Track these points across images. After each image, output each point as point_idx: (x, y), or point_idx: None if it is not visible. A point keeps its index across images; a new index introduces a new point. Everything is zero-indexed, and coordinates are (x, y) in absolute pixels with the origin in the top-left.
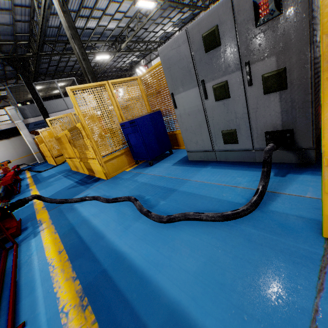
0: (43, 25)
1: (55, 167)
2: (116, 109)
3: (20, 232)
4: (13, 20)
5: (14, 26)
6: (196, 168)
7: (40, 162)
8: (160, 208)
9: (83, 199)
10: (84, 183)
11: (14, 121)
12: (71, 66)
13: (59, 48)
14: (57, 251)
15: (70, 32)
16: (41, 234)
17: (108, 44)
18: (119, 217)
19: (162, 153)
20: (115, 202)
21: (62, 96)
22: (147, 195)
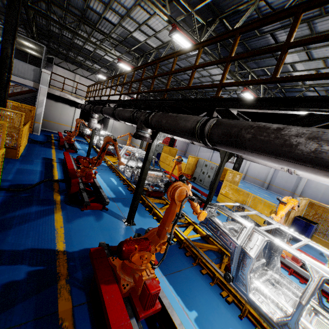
0: None
1: None
2: (297, 210)
3: None
4: None
5: None
6: None
7: None
8: None
9: None
10: None
11: None
12: None
13: None
14: None
15: None
16: None
17: None
18: None
19: None
20: None
21: None
22: None
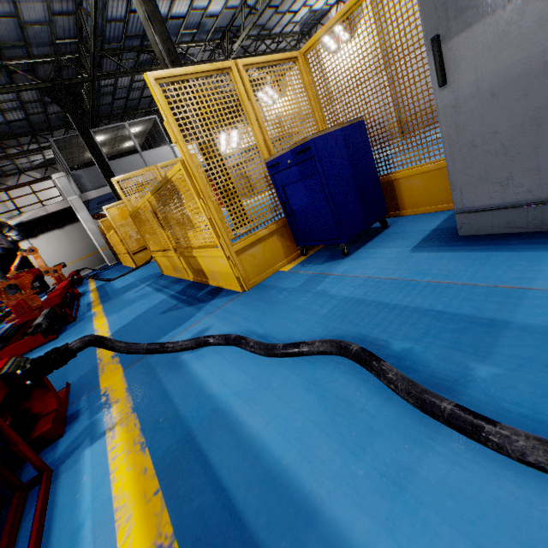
0: (98, 13)
1: (134, 271)
2: (256, 129)
3: (62, 428)
4: (48, 13)
5: (51, 25)
6: (514, 253)
7: (111, 264)
8: (497, 397)
9: (201, 341)
10: (194, 301)
11: (66, 197)
12: (149, 98)
13: (128, 64)
14: (153, 542)
15: (144, 9)
16: (108, 446)
17: (210, 46)
18: (335, 416)
19: (369, 226)
20: (293, 356)
21: (138, 149)
22: (392, 337)
